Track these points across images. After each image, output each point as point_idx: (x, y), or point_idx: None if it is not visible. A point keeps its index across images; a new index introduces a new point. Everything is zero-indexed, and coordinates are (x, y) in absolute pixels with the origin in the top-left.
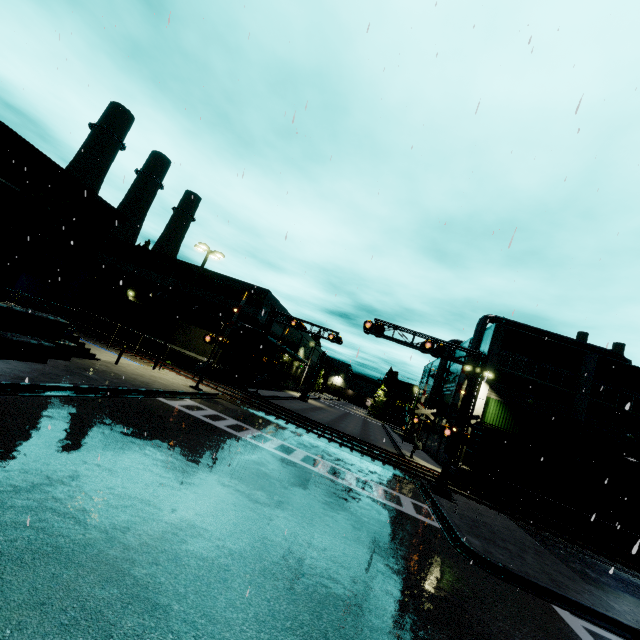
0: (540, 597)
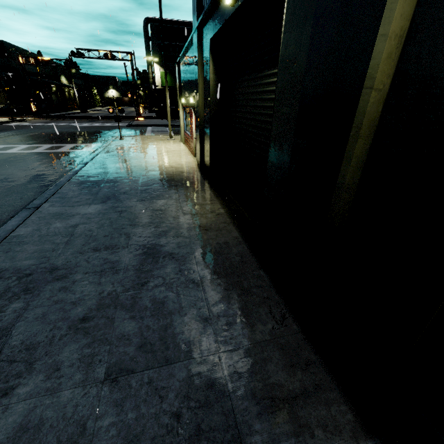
0: (145, 127)
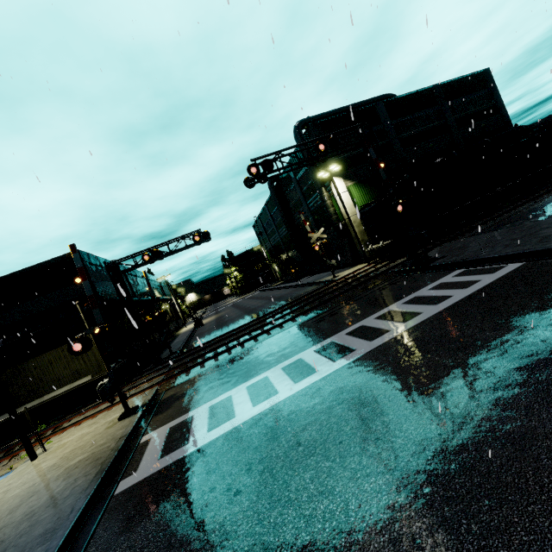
0: None
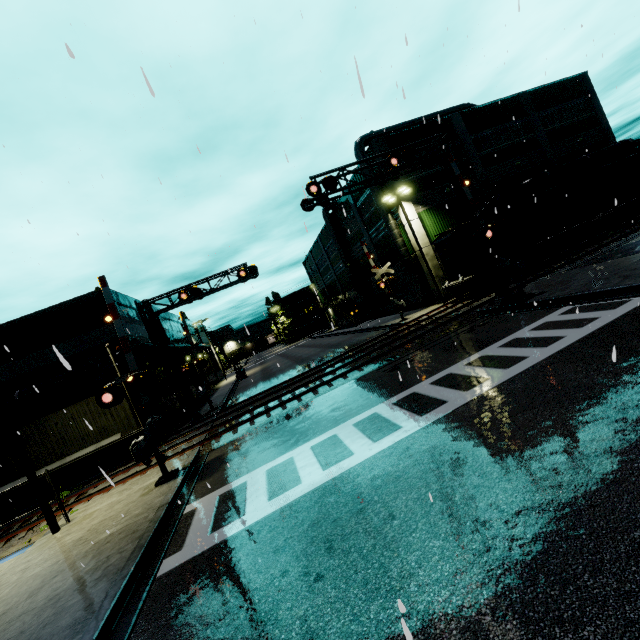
0: None
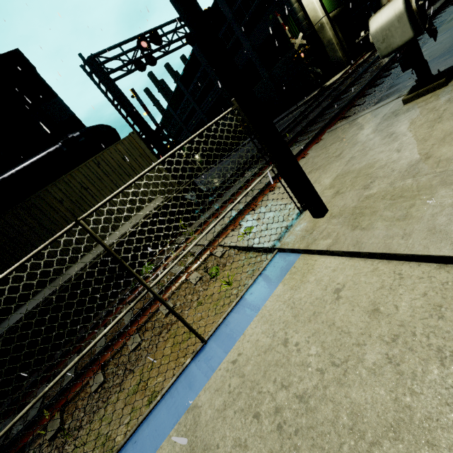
0: None
